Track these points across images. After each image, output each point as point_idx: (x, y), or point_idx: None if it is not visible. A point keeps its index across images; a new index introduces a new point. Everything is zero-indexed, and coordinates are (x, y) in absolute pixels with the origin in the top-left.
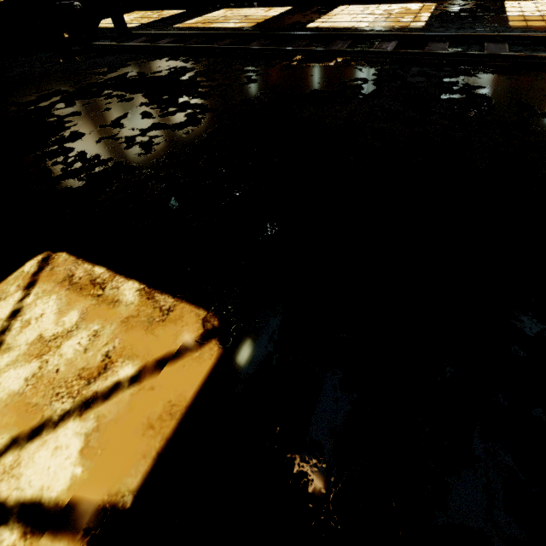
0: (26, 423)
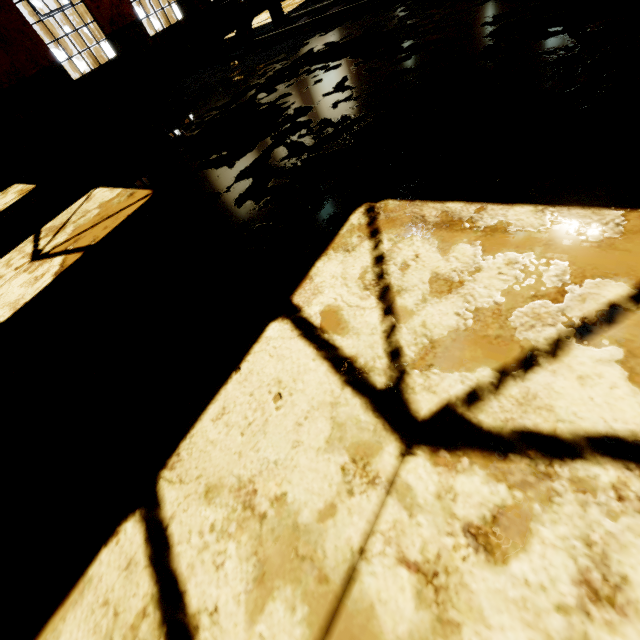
0: (501, 355)
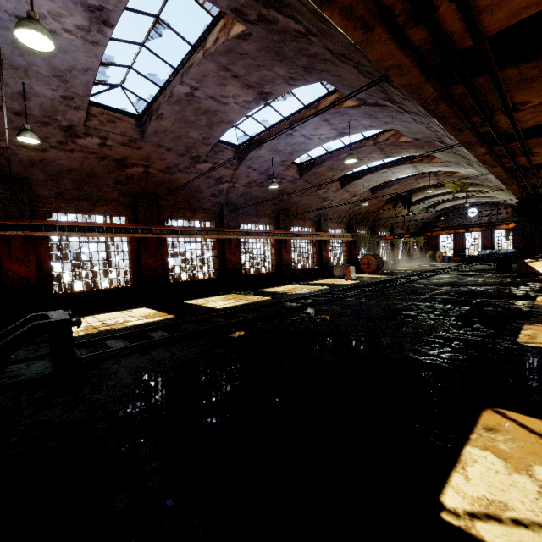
0: None
